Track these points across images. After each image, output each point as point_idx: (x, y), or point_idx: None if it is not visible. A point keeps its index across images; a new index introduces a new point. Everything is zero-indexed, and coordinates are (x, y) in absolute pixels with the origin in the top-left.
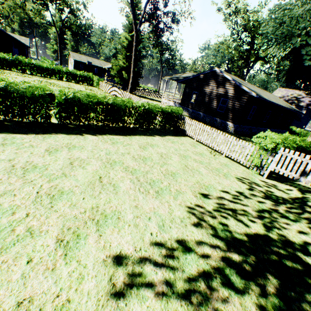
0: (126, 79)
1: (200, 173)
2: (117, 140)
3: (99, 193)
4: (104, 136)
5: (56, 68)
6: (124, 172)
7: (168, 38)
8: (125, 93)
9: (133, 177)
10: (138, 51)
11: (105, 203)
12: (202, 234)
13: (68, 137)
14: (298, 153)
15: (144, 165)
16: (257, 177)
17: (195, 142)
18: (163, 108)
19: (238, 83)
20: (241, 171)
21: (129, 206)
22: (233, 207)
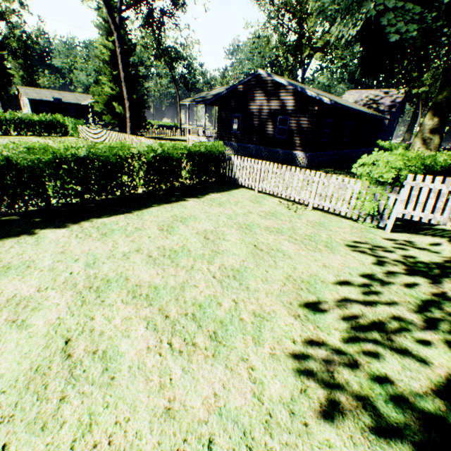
0: (122, 115)
1: (286, 255)
2: (113, 225)
3: (60, 403)
4: (84, 224)
5: None
6: (129, 304)
7: (176, 41)
8: (122, 136)
9: (153, 310)
10: (132, 65)
11: (74, 441)
12: (353, 442)
13: None
14: (440, 178)
15: (173, 270)
16: (377, 233)
17: (256, 194)
18: (190, 148)
19: (299, 88)
20: (348, 229)
21: (150, 417)
22: (374, 319)
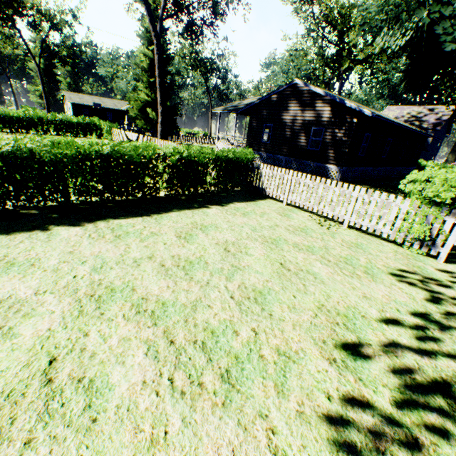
0: (154, 121)
1: (317, 279)
2: (129, 227)
3: (23, 448)
4: (99, 223)
5: (35, 115)
6: (131, 321)
7: (213, 52)
8: (152, 140)
9: (157, 331)
10: (168, 73)
11: None
12: None
13: (5, 241)
14: None
15: (186, 284)
16: (427, 261)
17: (285, 206)
18: (218, 153)
19: (338, 98)
20: (391, 254)
21: None
22: (436, 377)
